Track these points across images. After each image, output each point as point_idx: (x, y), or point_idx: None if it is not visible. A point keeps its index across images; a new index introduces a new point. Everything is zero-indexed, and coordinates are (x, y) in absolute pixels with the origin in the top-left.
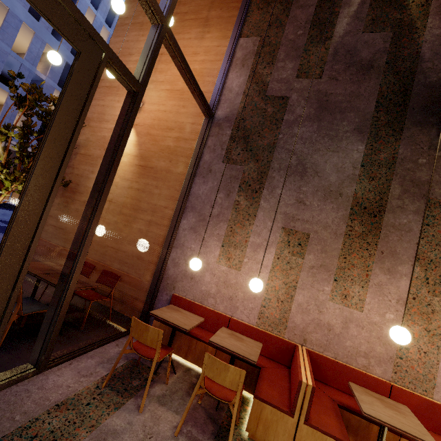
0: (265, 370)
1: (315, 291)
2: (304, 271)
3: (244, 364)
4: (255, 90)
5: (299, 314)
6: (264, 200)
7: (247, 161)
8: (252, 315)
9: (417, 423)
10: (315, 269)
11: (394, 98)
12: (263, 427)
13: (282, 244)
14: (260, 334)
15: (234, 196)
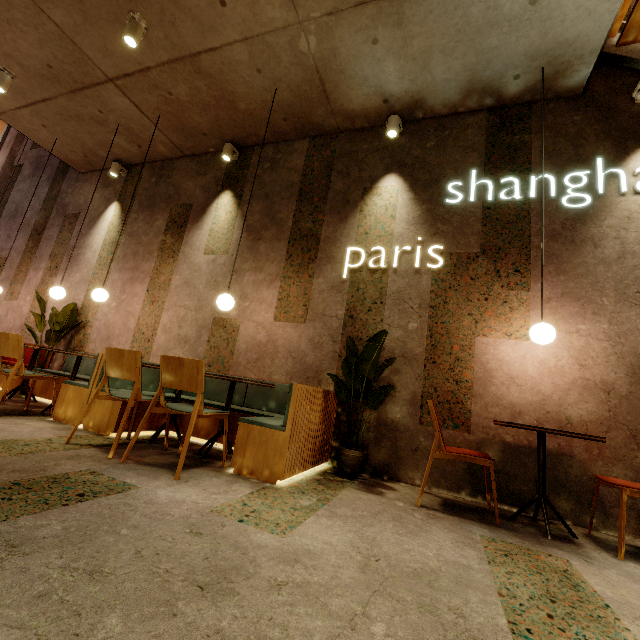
0: None
1: None
2: None
3: None
4: (9, 163)
5: None
6: None
7: None
8: None
9: None
10: (3, 281)
11: None
12: None
13: None
14: None
15: None
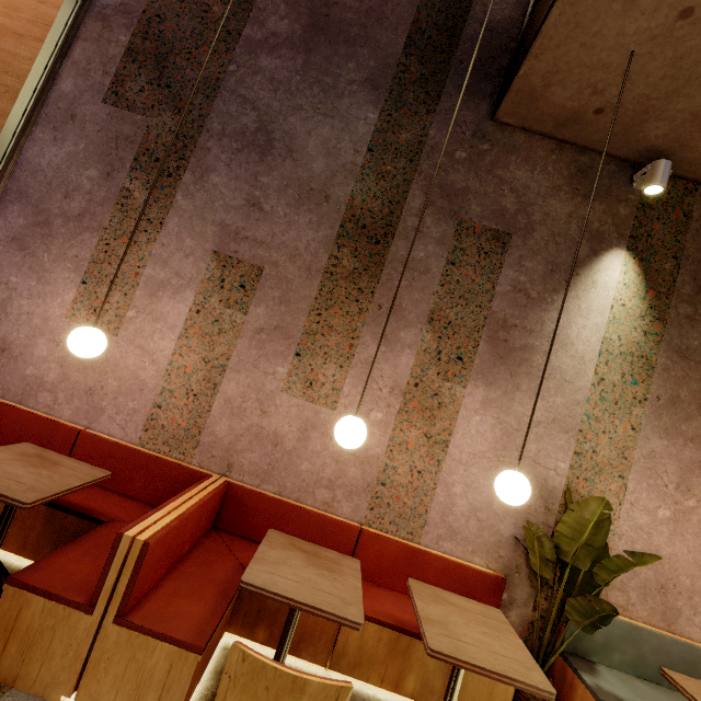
0: (114, 526)
1: (259, 375)
2: (245, 338)
3: (71, 519)
4: None
5: (225, 418)
6: (185, 194)
7: (157, 108)
8: (133, 424)
9: (354, 586)
10: (265, 333)
11: (436, 36)
12: (19, 647)
13: (209, 284)
14: (140, 460)
15: (121, 179)
